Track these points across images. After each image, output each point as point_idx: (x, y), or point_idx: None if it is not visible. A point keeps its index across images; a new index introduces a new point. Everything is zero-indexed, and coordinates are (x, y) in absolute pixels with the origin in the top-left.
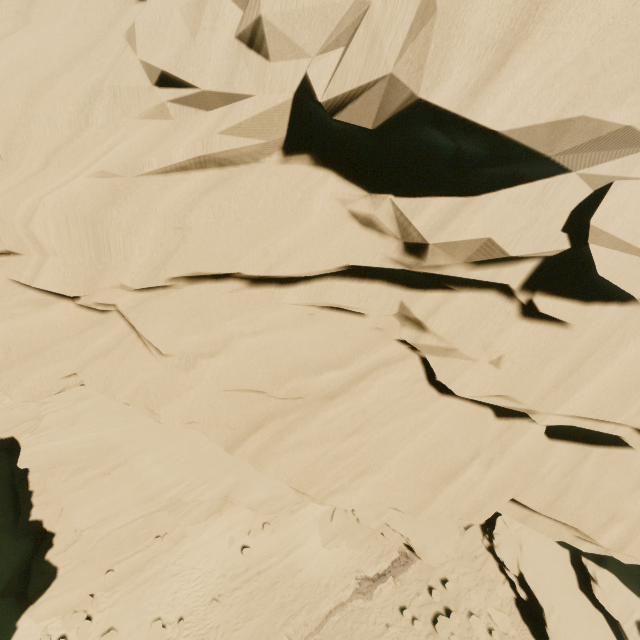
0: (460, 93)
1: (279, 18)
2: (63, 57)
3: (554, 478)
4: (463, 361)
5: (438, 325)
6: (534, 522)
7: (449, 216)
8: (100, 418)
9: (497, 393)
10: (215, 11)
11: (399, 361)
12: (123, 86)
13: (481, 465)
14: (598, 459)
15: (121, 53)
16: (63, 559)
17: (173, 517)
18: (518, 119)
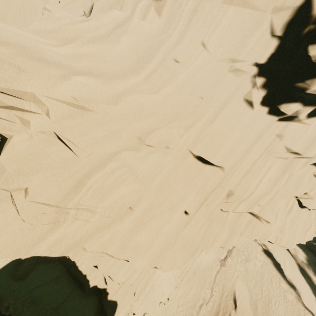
0: None
1: None
2: (253, 138)
3: (314, 221)
4: (311, 200)
5: (311, 193)
6: None
7: None
8: None
9: None
10: None
11: (294, 202)
12: (275, 150)
13: (312, 225)
14: None
15: (274, 139)
16: (117, 297)
17: None
18: None
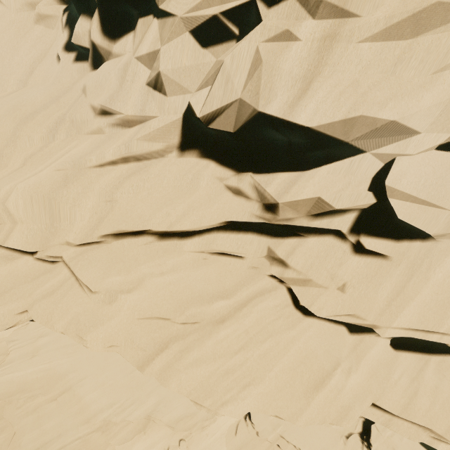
0: (283, 107)
1: (171, 72)
2: (43, 102)
3: (404, 383)
4: (318, 289)
5: (296, 262)
6: (395, 425)
7: (290, 184)
8: (54, 351)
9: (346, 312)
10: (134, 71)
11: (271, 291)
12: (78, 116)
13: (342, 373)
14: (436, 365)
15: (78, 98)
16: None
17: (105, 437)
18: (321, 119)
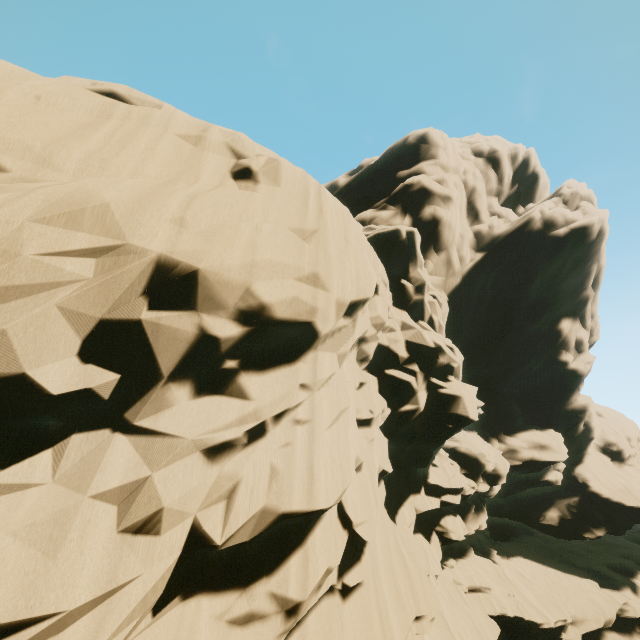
0: (304, 495)
1: (177, 501)
2: None
3: None
4: None
5: None
6: None
7: (305, 565)
8: None
9: None
10: (86, 518)
11: None
12: None
13: None
14: None
15: None
16: None
17: None
18: (333, 496)
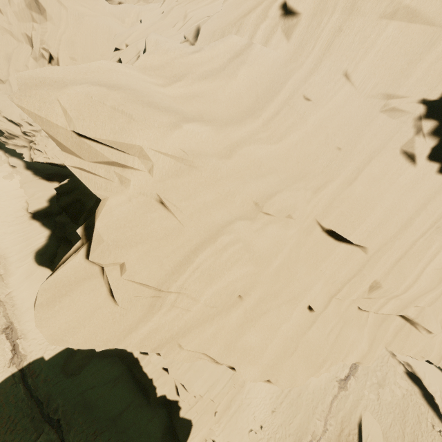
0: None
1: None
2: (413, 208)
3: None
4: None
5: None
6: None
7: None
8: None
9: None
10: None
11: None
12: None
13: None
14: None
15: None
16: (192, 414)
17: None
18: None
